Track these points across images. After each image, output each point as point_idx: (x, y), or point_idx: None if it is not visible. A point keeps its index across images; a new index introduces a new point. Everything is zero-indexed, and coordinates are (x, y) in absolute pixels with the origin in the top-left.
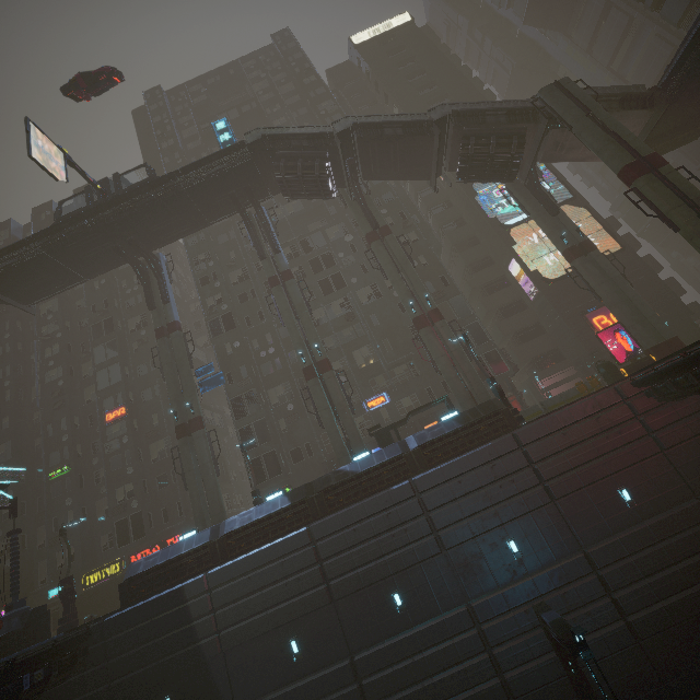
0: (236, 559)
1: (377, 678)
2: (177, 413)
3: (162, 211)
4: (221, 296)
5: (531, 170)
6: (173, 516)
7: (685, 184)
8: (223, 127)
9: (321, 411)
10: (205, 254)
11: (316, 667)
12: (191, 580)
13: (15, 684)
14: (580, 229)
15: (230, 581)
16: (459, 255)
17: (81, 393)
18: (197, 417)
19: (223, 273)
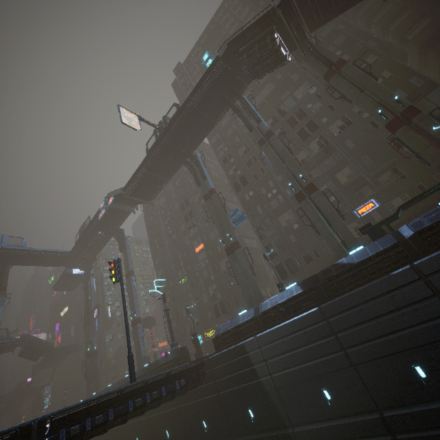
0: (272, 328)
1: (412, 437)
2: (224, 241)
3: (188, 126)
4: (235, 167)
5: None
6: (239, 302)
7: None
8: (207, 57)
9: (314, 223)
10: (221, 145)
11: (348, 414)
12: (247, 340)
13: (172, 385)
14: None
15: (271, 342)
16: (430, 52)
17: (184, 240)
18: (235, 241)
19: (234, 153)
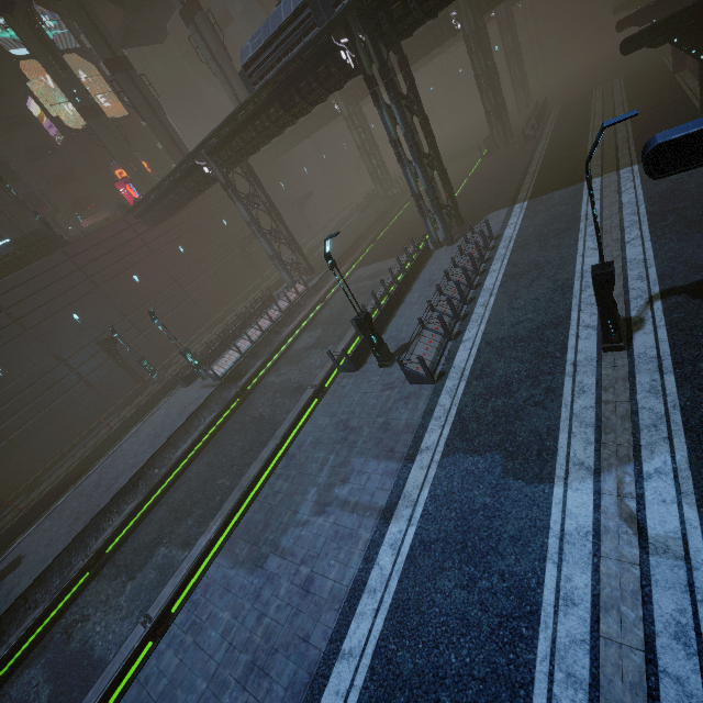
0: None
1: None
2: None
3: None
4: None
5: (28, 9)
6: None
7: (146, 89)
8: None
9: None
10: None
11: None
12: None
13: None
14: (93, 85)
15: None
16: None
17: None
18: None
19: None
